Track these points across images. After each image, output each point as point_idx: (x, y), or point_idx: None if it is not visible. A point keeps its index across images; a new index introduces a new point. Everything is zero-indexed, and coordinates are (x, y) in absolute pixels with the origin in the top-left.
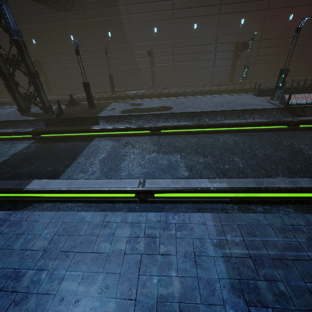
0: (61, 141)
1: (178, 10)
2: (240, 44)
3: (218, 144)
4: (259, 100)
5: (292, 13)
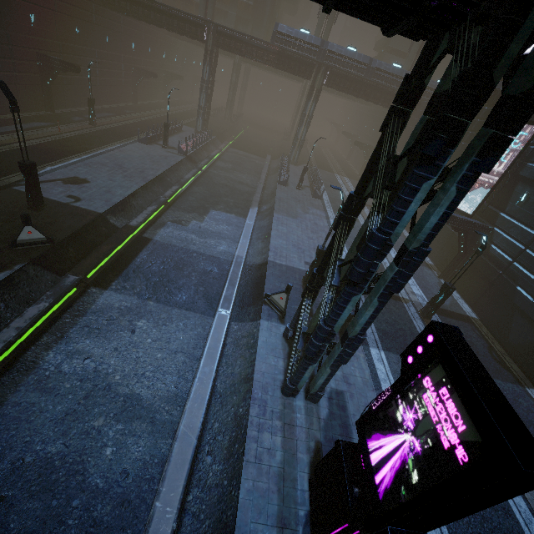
0: (126, 261)
1: None
2: (58, 61)
3: (206, 195)
4: (161, 150)
5: (77, 26)
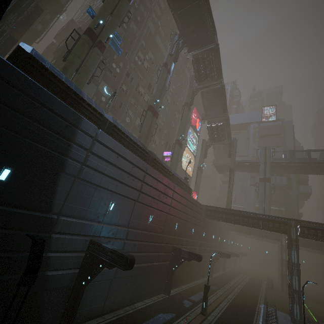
0: None
1: (143, 194)
2: (187, 252)
3: None
4: None
5: (193, 228)
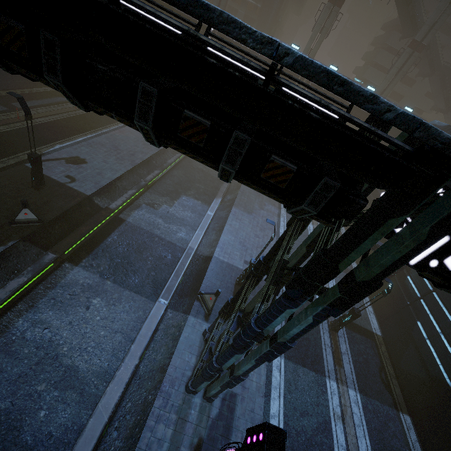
0: (99, 239)
1: None
2: None
3: (182, 179)
4: None
5: None
